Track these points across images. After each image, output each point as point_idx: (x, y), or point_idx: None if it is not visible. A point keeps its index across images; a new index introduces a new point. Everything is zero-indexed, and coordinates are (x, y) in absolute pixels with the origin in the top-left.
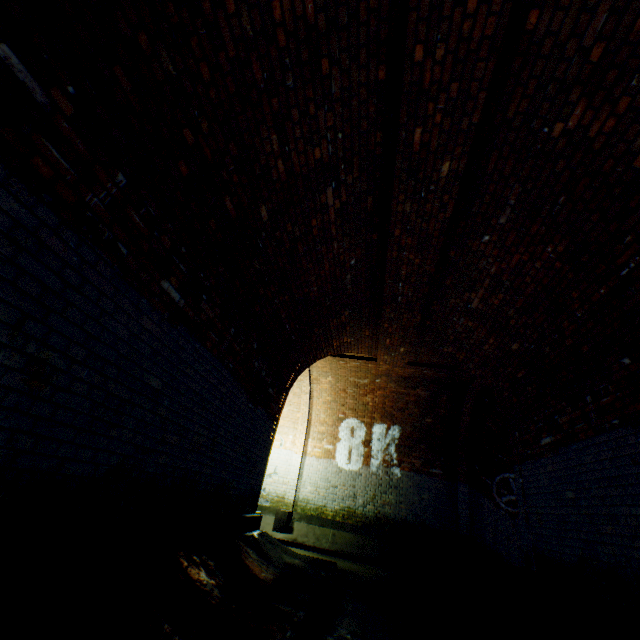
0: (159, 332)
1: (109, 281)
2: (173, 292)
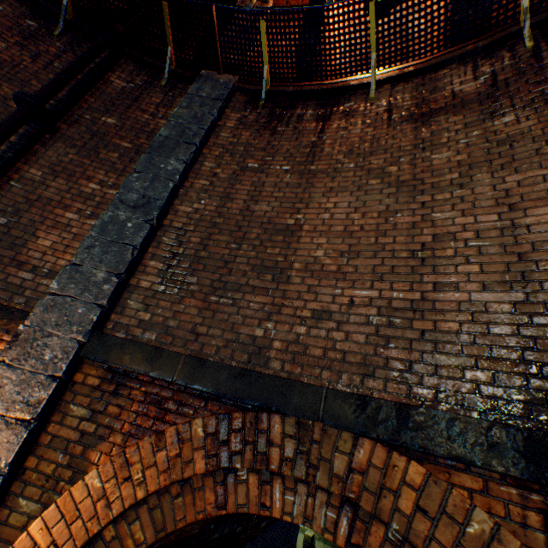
0: (260, 541)
1: (250, 546)
2: (264, 523)
